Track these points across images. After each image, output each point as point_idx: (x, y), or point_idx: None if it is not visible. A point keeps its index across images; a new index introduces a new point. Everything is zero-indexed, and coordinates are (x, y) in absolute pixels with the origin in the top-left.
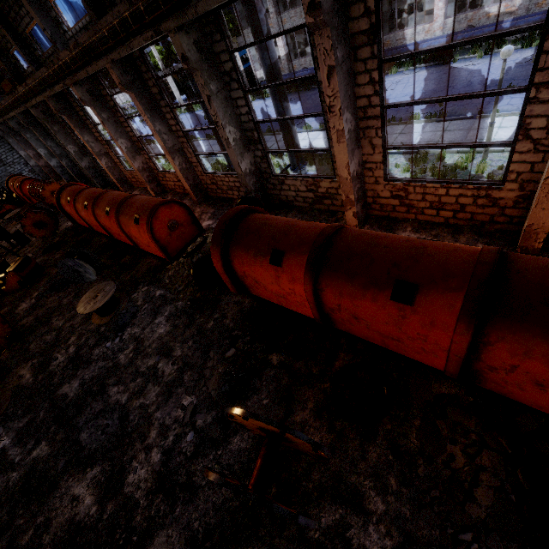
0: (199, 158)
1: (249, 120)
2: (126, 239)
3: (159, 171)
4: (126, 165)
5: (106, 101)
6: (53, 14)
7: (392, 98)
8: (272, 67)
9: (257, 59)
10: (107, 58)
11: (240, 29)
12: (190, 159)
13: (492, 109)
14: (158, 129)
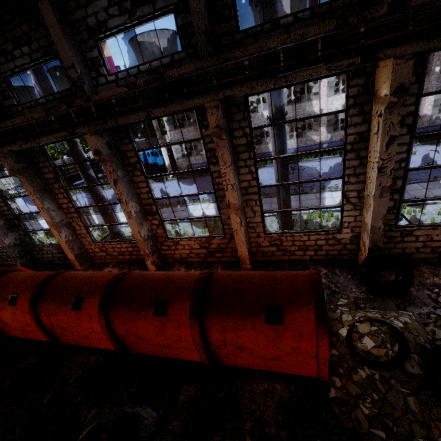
0: (263, 217)
1: (398, 168)
2: (182, 352)
3: (169, 239)
4: (94, 236)
5: (123, 158)
6: (92, 54)
7: (331, 173)
8: (416, 120)
9: (178, 151)
10: (217, 95)
11: (167, 131)
12: (247, 219)
13: (437, 176)
14: (235, 183)
